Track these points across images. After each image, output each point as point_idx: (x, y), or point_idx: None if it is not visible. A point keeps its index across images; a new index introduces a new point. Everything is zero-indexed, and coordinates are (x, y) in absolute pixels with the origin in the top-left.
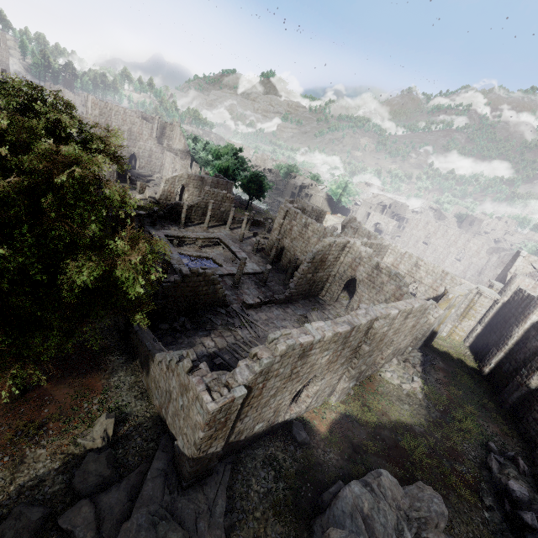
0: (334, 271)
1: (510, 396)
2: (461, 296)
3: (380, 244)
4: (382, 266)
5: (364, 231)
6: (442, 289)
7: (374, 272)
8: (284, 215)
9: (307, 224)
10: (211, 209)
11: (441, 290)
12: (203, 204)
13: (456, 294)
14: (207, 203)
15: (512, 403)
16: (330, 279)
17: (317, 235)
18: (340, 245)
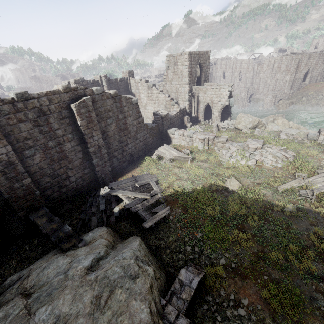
0: None
1: None
2: None
3: None
4: None
5: None
6: None
7: None
8: None
9: None
10: None
11: None
12: None
13: None
14: None
15: None
16: None
17: None
18: None
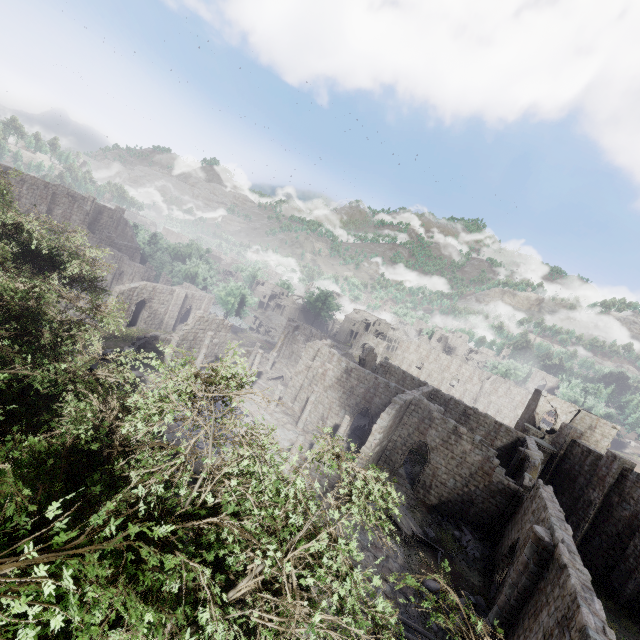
0: (395, 434)
1: (623, 586)
2: (541, 460)
3: (428, 391)
4: (463, 431)
5: (397, 371)
6: (498, 443)
7: (452, 438)
8: (314, 355)
9: (349, 370)
10: (208, 345)
11: (497, 444)
12: (192, 335)
13: (538, 460)
14: (196, 333)
15: (629, 597)
16: (390, 445)
17: (365, 385)
18: (407, 403)
